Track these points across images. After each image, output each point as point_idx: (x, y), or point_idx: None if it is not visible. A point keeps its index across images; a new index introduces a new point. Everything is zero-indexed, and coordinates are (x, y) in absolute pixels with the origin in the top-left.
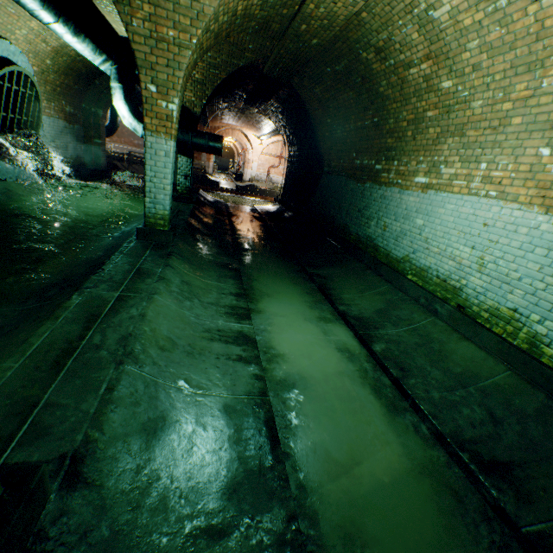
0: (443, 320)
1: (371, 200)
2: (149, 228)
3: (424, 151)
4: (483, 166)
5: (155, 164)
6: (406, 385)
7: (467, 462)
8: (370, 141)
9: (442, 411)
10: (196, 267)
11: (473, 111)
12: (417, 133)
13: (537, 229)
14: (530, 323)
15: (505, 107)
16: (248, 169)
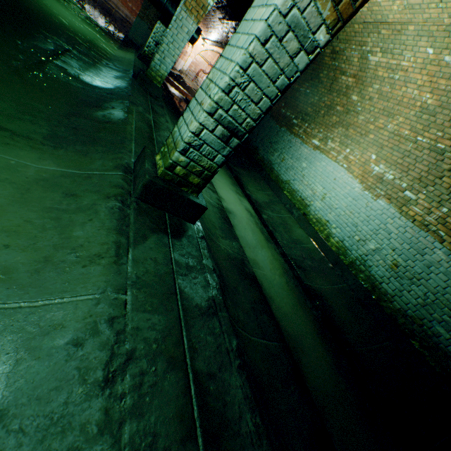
0: (294, 218)
1: (282, 140)
2: (148, 78)
3: (325, 127)
4: (348, 150)
5: (177, 35)
6: (275, 234)
7: (292, 263)
8: (298, 102)
9: (287, 247)
10: (174, 125)
11: (357, 120)
12: (327, 115)
13: (353, 189)
14: (331, 228)
15: (370, 127)
16: (182, 61)
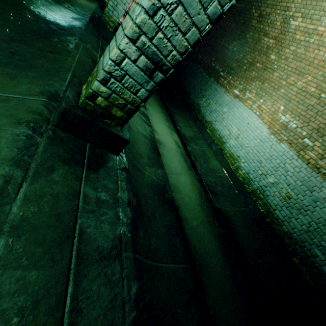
0: (212, 151)
1: (209, 88)
2: (102, 22)
3: (245, 80)
4: (261, 101)
5: None
6: (195, 164)
7: (207, 188)
8: (225, 58)
9: (204, 175)
10: None
11: (272, 76)
12: (248, 70)
13: (262, 133)
14: (240, 162)
15: (283, 83)
16: None
